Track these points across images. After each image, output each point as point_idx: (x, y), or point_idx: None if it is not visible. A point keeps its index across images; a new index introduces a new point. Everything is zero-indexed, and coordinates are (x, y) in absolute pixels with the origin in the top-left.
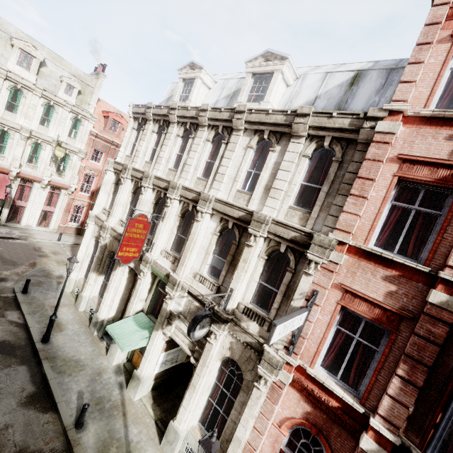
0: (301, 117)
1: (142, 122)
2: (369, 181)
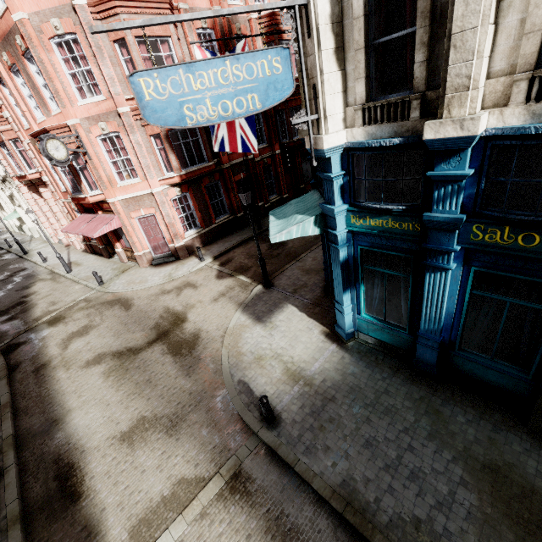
0: None
1: None
2: None
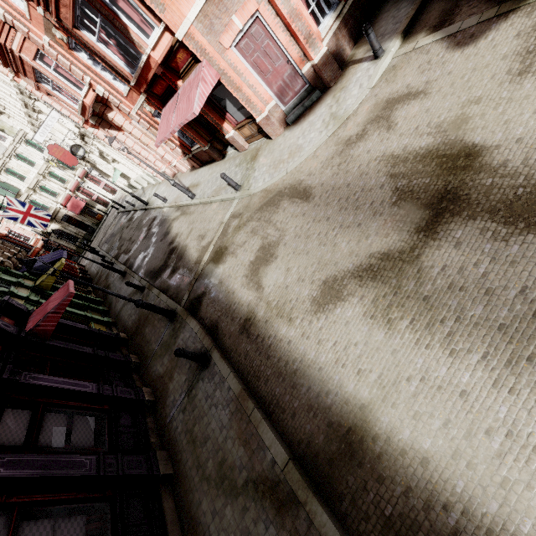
0: None
1: (2, 111)
2: None
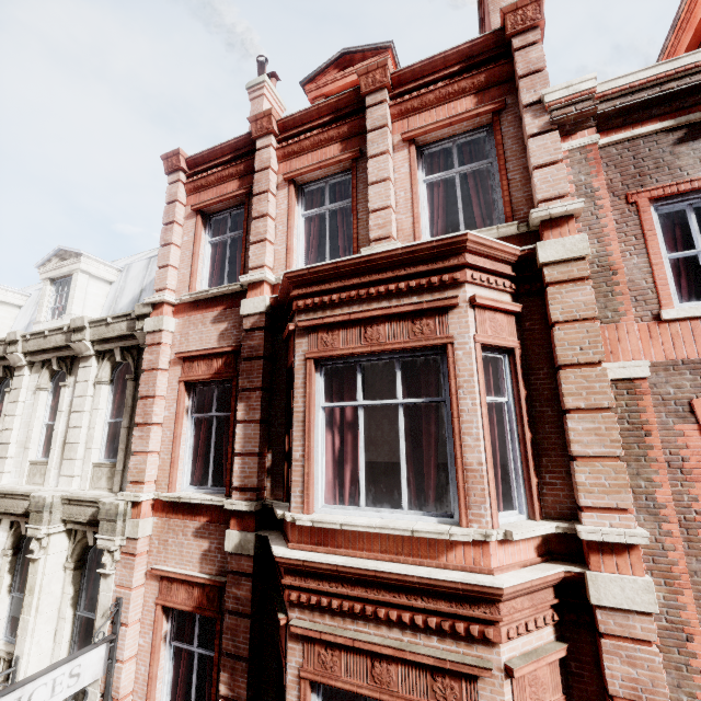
0: (78, 333)
1: None
2: (150, 399)
